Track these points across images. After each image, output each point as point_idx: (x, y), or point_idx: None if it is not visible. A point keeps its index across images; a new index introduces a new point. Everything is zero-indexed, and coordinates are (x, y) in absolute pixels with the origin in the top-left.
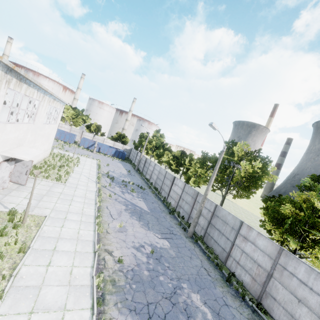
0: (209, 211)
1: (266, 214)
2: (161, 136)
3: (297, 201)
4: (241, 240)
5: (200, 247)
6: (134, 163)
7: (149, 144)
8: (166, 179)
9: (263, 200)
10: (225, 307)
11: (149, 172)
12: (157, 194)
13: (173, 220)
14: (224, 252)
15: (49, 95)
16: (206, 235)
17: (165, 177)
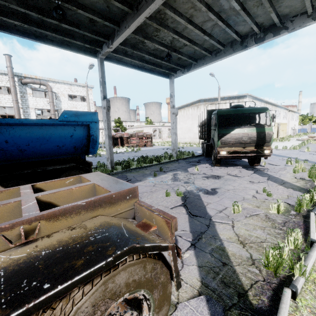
0: None
1: None
2: None
3: None
4: None
5: None
6: None
7: None
8: None
9: None
10: None
11: None
12: None
13: None
14: None
15: (295, 112)
16: None
17: None
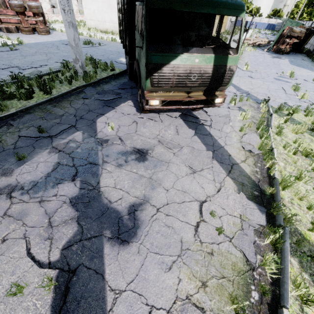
0: None
1: None
2: None
3: None
4: None
5: None
6: None
7: (296, 9)
8: None
9: None
10: None
11: None
12: None
13: None
14: None
15: None
16: None
17: None
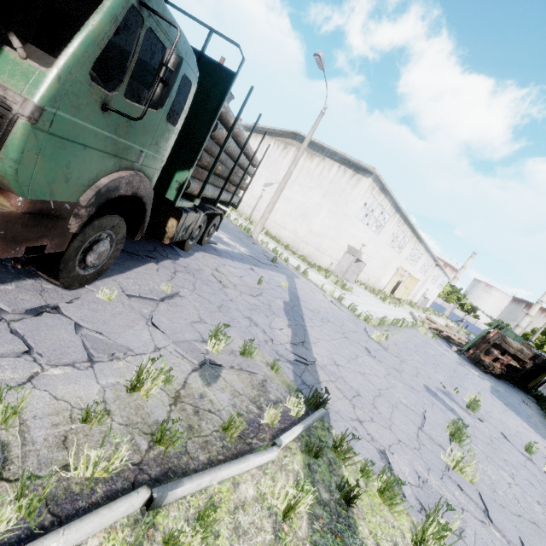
0: None
1: None
2: None
3: None
4: None
5: None
6: None
7: (532, 335)
8: None
9: None
10: None
11: None
12: None
13: None
14: None
15: (444, 274)
16: None
17: None
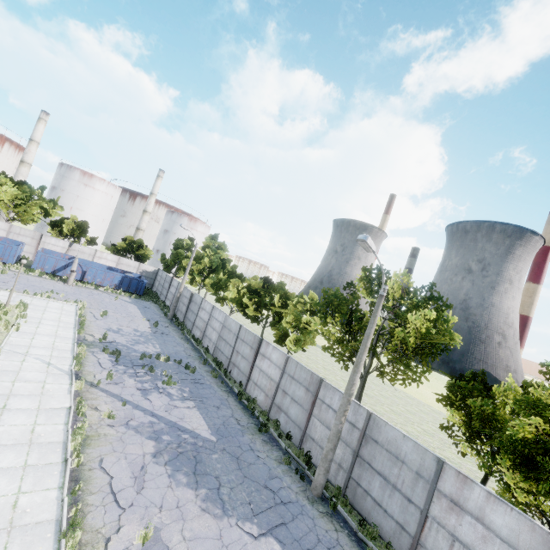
0: (352, 426)
1: (468, 425)
2: (221, 248)
3: (549, 408)
4: (445, 507)
5: (347, 526)
6: (165, 301)
7: (197, 264)
8: (242, 343)
9: (452, 390)
10: None
11: (199, 324)
12: (222, 376)
13: (271, 449)
14: (403, 534)
15: None
16: (352, 485)
17: (238, 338)
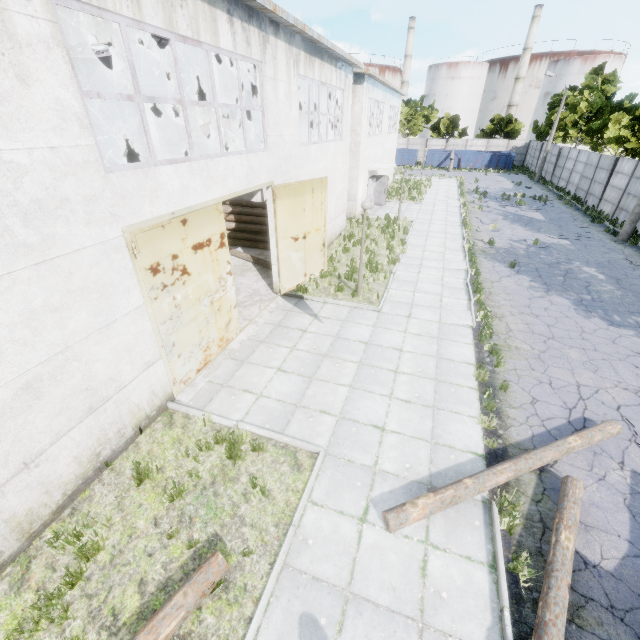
0: None
1: None
2: (607, 81)
3: None
4: None
5: (639, 249)
6: (535, 171)
7: (570, 115)
8: (599, 171)
9: None
10: (636, 279)
11: (564, 175)
12: (575, 205)
13: (596, 228)
14: None
15: (389, 91)
16: None
17: (596, 169)
